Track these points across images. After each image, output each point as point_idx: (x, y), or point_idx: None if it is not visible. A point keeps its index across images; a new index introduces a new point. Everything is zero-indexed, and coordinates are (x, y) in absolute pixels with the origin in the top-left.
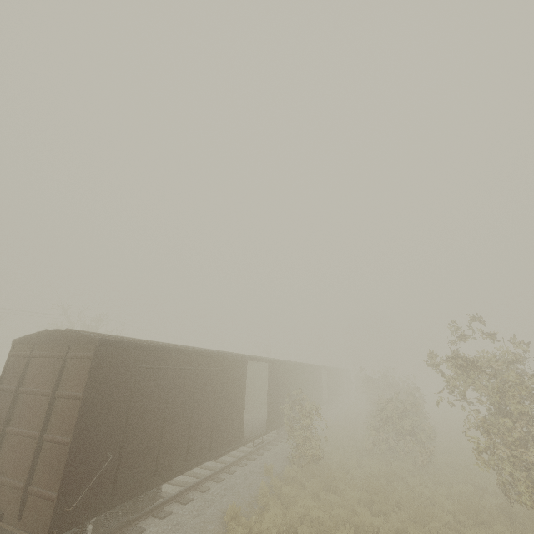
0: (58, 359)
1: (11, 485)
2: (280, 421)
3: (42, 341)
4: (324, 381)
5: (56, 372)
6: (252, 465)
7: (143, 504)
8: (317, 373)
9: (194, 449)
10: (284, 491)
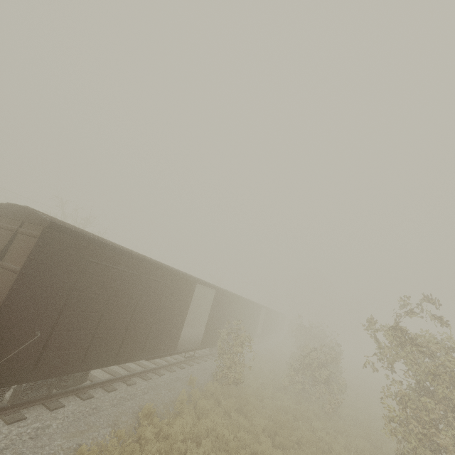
0: (11, 232)
1: None
2: (214, 342)
3: (2, 212)
4: (262, 319)
5: (5, 243)
6: (180, 372)
7: (67, 383)
8: (257, 310)
9: (128, 347)
10: (200, 403)
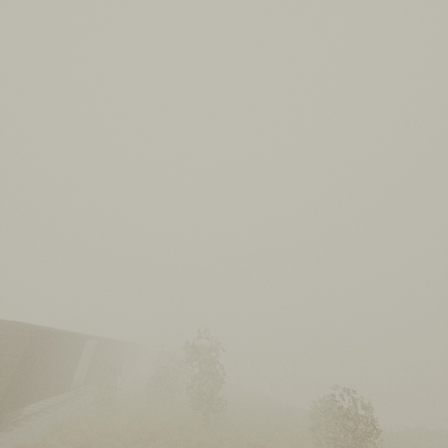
0: (5, 336)
1: None
2: (92, 379)
3: None
4: (127, 354)
5: (2, 342)
6: (68, 405)
7: (15, 416)
8: (125, 348)
9: (48, 388)
10: (88, 416)
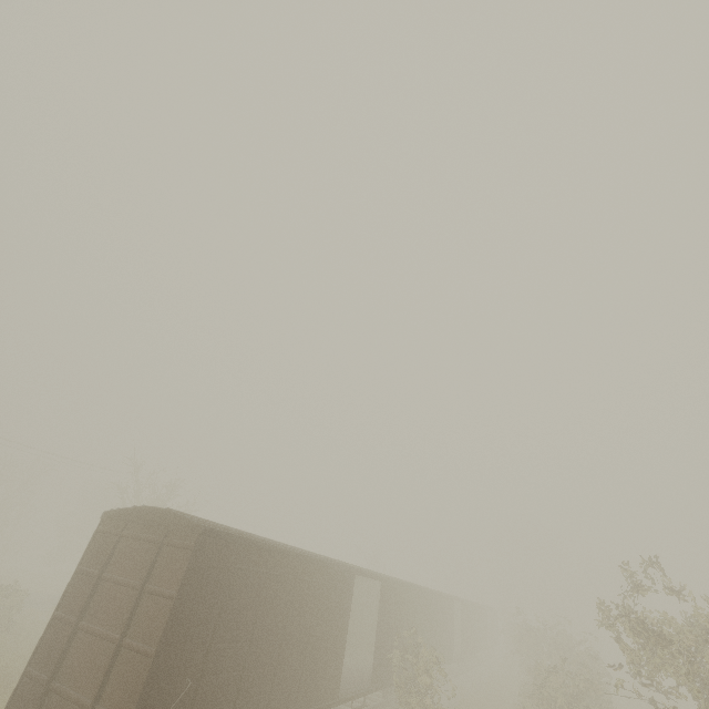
0: (153, 543)
1: (75, 699)
2: (390, 677)
3: (138, 519)
4: (457, 622)
5: (148, 560)
6: None
7: None
8: (447, 607)
9: (278, 695)
10: None
